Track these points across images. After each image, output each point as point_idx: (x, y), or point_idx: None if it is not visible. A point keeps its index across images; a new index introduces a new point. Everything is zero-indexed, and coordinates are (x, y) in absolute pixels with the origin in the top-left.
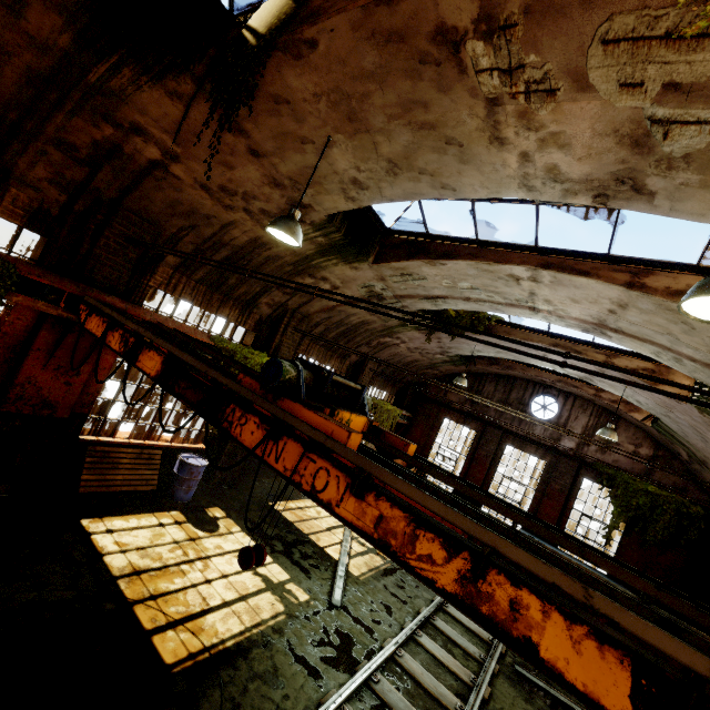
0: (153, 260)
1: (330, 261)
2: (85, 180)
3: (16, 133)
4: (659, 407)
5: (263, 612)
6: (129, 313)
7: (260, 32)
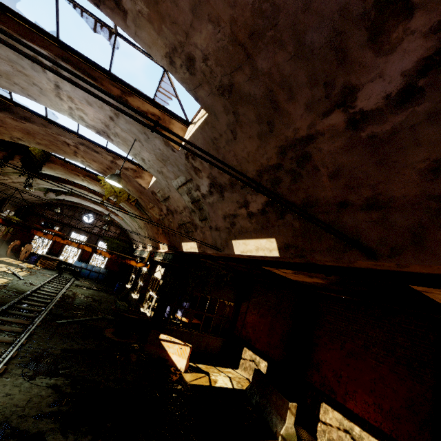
0: None
1: (16, 174)
2: None
3: None
4: (119, 220)
5: (5, 281)
6: None
7: (37, 159)
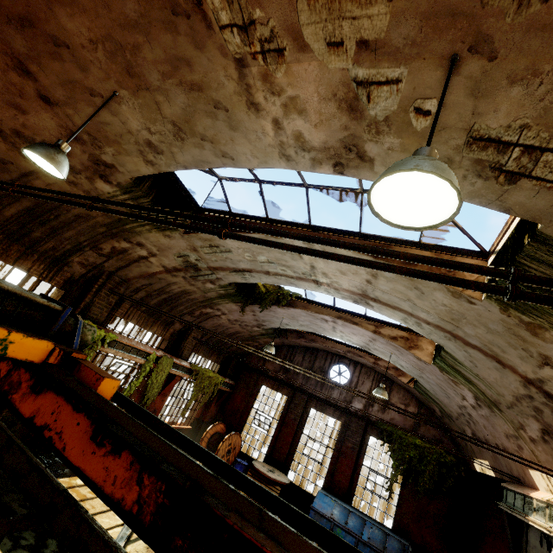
0: None
1: (143, 226)
2: None
3: None
4: (415, 370)
5: None
6: None
7: None
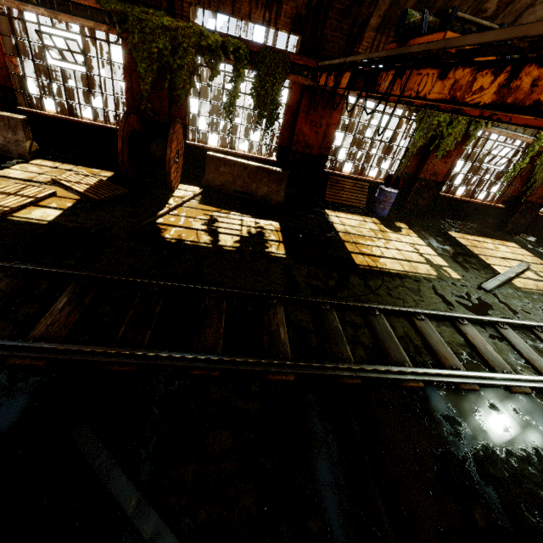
0: (361, 28)
1: None
2: None
3: None
4: None
5: (419, 270)
6: None
7: None
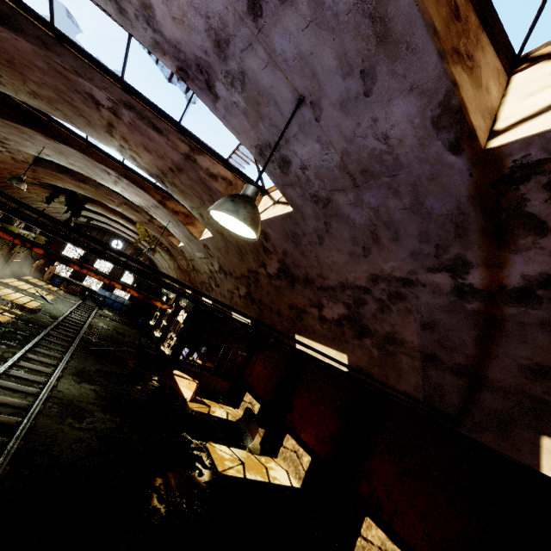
0: None
1: (54, 202)
2: None
3: None
4: None
5: (38, 304)
6: None
7: (80, 199)
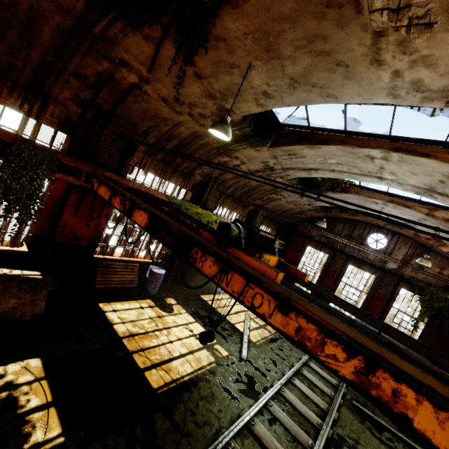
0: (132, 148)
1: (241, 146)
2: (92, 98)
3: (51, 70)
4: None
5: (203, 361)
6: (120, 182)
7: None
